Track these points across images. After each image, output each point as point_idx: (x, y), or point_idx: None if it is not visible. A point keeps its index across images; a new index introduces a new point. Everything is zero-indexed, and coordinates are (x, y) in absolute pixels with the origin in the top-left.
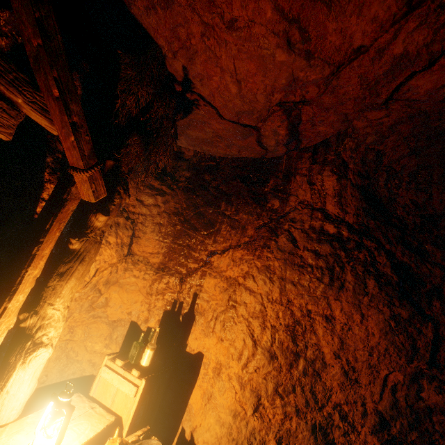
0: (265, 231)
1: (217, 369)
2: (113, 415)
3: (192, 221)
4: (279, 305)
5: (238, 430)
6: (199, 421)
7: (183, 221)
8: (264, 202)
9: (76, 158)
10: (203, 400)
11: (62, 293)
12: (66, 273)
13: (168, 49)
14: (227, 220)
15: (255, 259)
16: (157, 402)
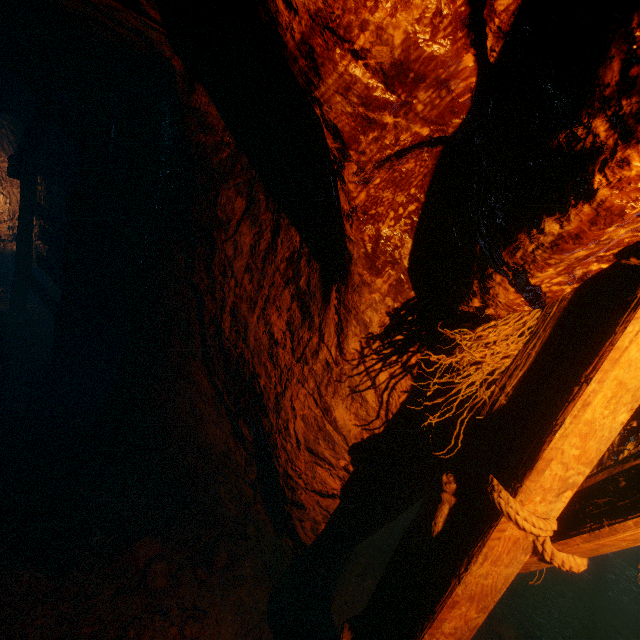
0: None
1: None
2: None
3: None
4: None
5: None
6: None
7: None
8: None
9: None
10: None
11: None
12: None
13: None
14: None
15: None
16: None
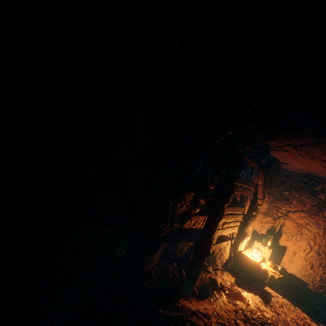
0: (316, 208)
1: (294, 253)
2: (262, 256)
3: (278, 196)
4: (322, 237)
5: (304, 271)
6: (287, 266)
7: (273, 196)
8: (315, 194)
9: (261, 197)
10: (288, 261)
11: (252, 224)
12: (252, 220)
13: (281, 160)
14: (295, 199)
15: (311, 218)
16: (271, 257)
